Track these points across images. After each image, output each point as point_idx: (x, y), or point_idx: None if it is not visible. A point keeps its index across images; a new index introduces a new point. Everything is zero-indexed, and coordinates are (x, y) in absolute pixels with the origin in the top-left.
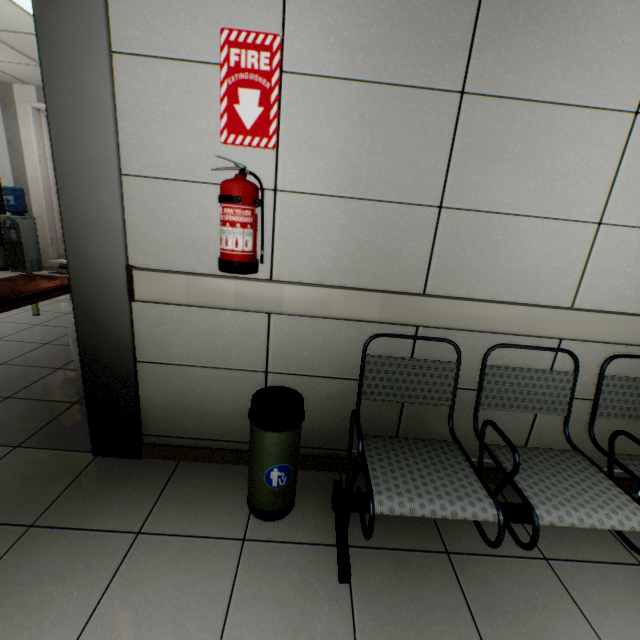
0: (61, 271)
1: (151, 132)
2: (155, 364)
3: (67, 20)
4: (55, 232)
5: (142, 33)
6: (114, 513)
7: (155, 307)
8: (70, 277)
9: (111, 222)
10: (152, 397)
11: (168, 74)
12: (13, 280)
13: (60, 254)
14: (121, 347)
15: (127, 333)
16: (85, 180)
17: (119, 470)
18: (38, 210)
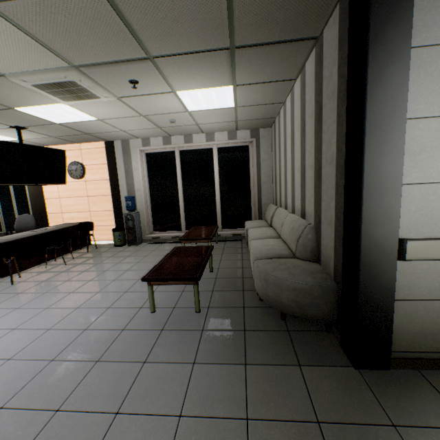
0: (152, 241)
1: (421, 158)
2: (404, 301)
3: (384, 108)
4: (148, 218)
5: (423, 106)
6: (434, 413)
7: (410, 262)
8: (360, 250)
9: (392, 213)
10: (399, 324)
11: (436, 124)
12: (178, 252)
13: (150, 231)
14: (387, 291)
15: (392, 282)
16: (380, 191)
17: (387, 379)
18: (140, 207)
